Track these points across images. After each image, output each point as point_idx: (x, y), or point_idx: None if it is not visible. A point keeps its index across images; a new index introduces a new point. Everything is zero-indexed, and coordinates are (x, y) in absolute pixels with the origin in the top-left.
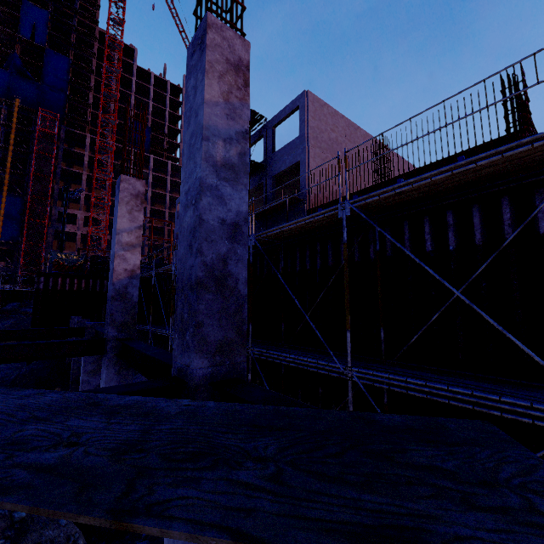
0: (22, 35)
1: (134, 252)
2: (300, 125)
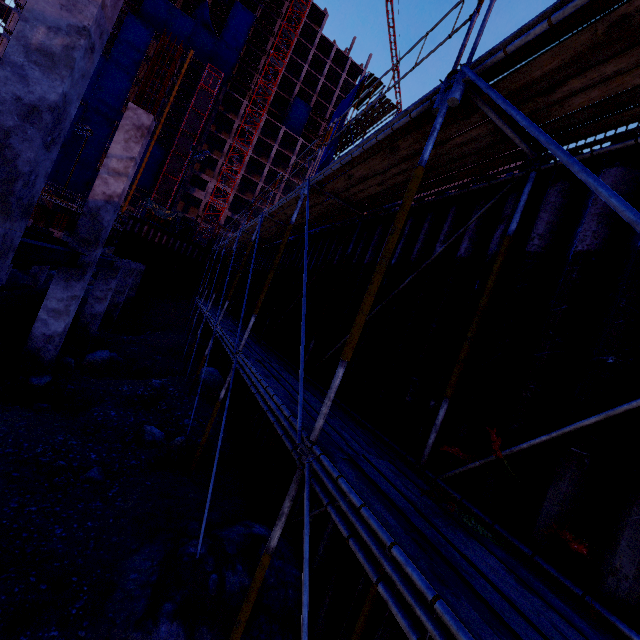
0: None
1: (118, 180)
2: None
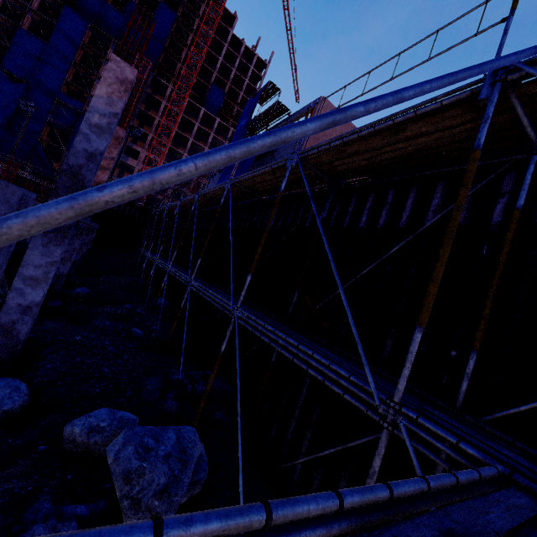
0: None
1: (104, 173)
2: None
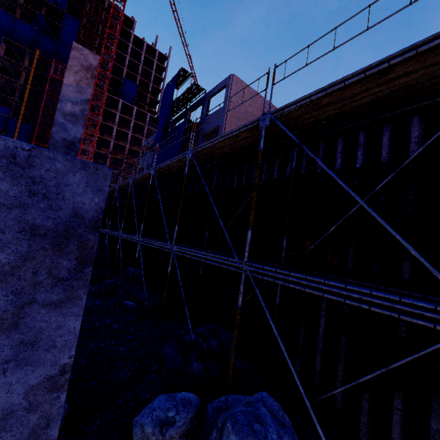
0: (48, 0)
1: None
2: (224, 99)
